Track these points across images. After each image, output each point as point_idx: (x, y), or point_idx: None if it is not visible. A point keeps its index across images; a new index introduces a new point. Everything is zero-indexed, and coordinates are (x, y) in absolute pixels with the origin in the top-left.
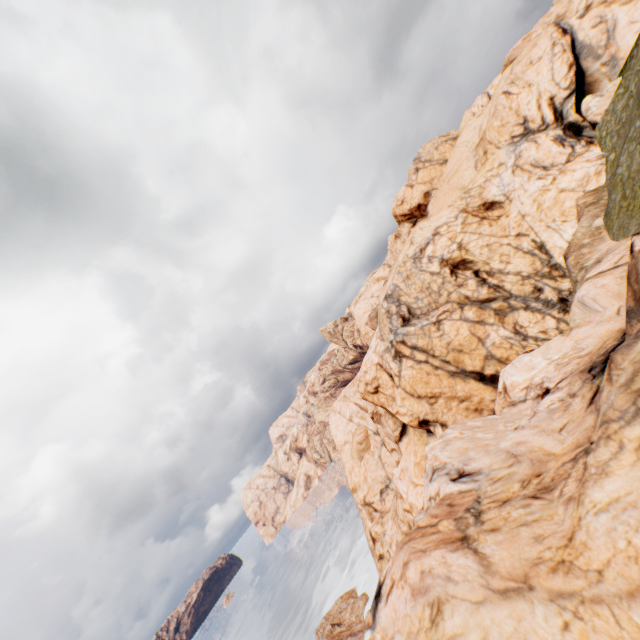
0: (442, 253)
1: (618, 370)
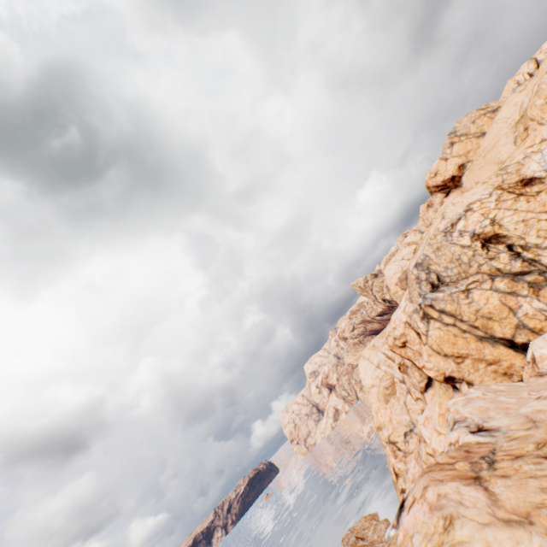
0: (473, 228)
1: None
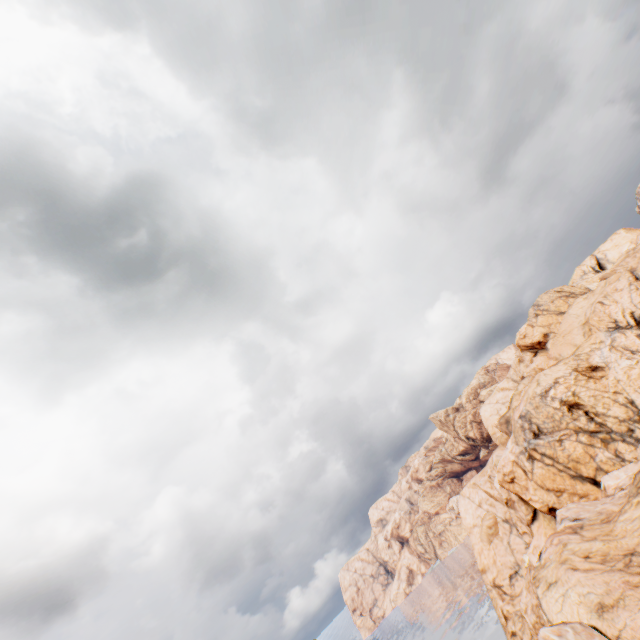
0: (561, 396)
1: (635, 480)
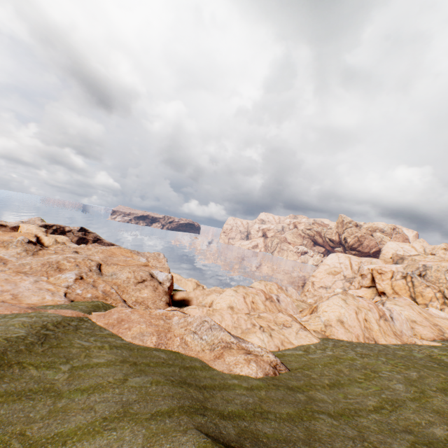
0: None
1: None
